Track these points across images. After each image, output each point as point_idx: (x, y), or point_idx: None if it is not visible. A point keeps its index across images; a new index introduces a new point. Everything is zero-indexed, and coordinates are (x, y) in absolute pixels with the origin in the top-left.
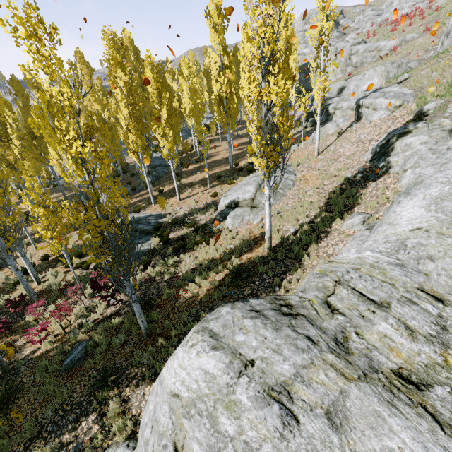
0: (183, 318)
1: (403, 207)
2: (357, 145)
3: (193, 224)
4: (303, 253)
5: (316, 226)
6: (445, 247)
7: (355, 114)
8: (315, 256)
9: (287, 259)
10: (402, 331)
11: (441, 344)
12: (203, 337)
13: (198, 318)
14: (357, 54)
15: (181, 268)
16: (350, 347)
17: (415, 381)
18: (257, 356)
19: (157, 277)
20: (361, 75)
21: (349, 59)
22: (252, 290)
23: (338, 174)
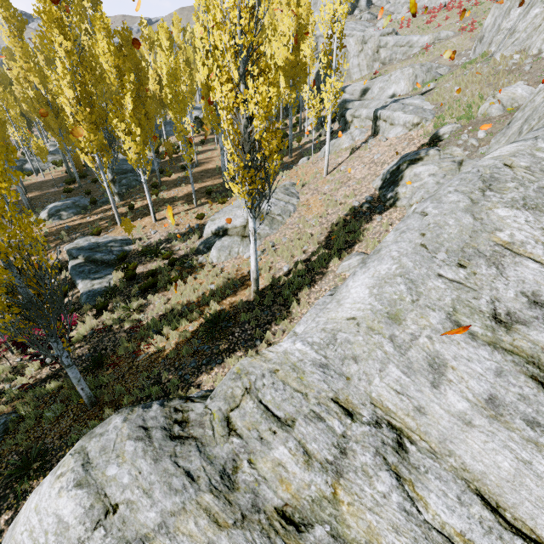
0: (140, 381)
1: (355, 283)
2: (369, 167)
3: (169, 256)
4: (292, 299)
5: (311, 265)
6: (370, 347)
7: (372, 127)
8: (305, 303)
9: (275, 305)
10: (299, 457)
11: (335, 472)
12: (75, 465)
13: (159, 381)
14: (386, 48)
15: (147, 313)
16: (238, 480)
17: (297, 520)
18: (124, 498)
19: (115, 326)
20: (388, 76)
21: (377, 53)
22: (229, 344)
23: (345, 202)
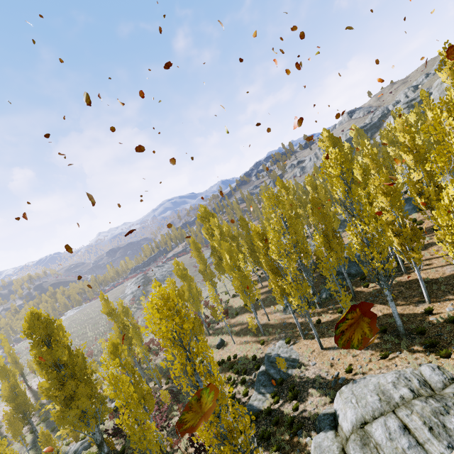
0: None
1: None
2: None
3: (297, 408)
4: None
5: None
6: None
7: None
8: None
9: None
10: None
11: None
12: None
13: None
14: None
15: None
16: None
17: None
18: None
19: None
20: None
21: None
22: None
23: None
